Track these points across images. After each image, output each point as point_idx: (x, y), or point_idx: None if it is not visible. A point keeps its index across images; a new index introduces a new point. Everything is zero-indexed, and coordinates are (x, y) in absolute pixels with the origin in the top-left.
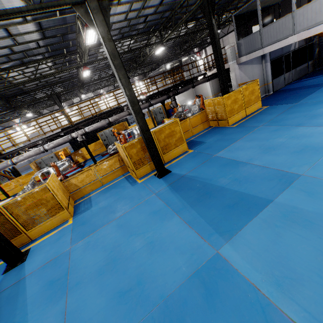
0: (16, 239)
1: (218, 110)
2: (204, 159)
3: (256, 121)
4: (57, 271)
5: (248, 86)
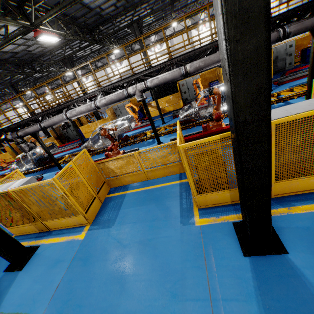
0: (35, 224)
1: None
2: None
3: None
4: None
5: None
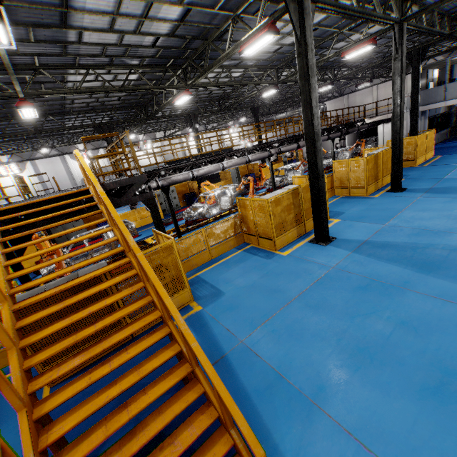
0: (298, 227)
1: (405, 151)
2: (434, 180)
3: (448, 162)
4: (406, 231)
5: (429, 132)
